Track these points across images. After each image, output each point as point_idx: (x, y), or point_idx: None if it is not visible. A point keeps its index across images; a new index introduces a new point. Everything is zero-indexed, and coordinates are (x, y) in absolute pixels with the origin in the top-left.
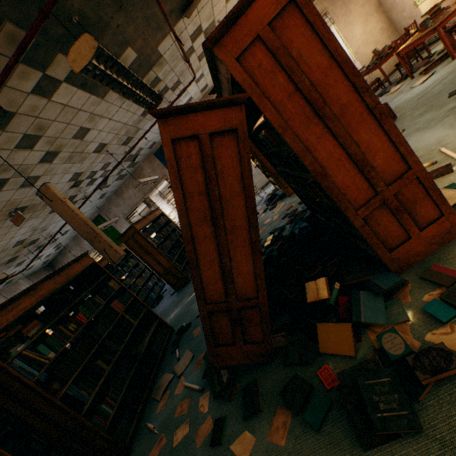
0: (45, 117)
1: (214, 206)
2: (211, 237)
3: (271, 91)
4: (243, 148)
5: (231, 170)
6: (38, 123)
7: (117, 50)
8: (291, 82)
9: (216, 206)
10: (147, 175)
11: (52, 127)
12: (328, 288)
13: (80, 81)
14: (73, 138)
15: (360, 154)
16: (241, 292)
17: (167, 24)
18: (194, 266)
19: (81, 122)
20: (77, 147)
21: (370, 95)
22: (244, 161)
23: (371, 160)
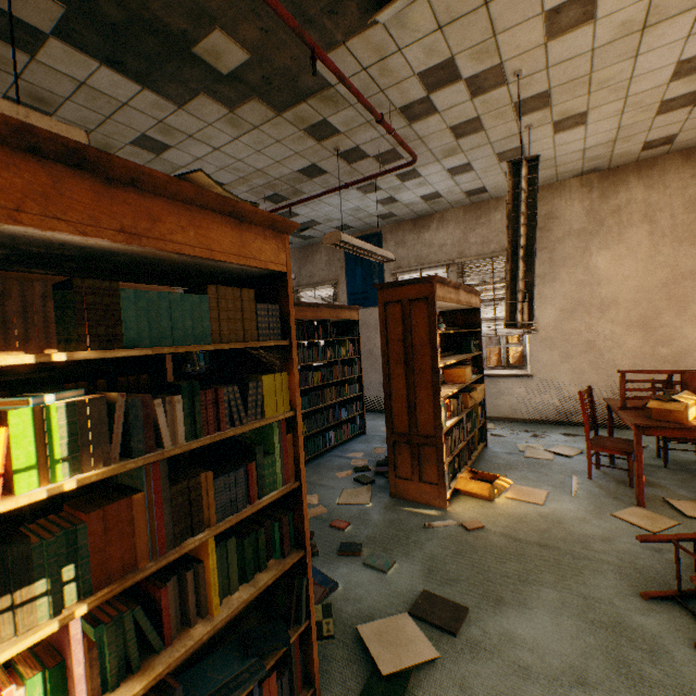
0: (42, 85)
1: None
2: None
3: None
4: None
5: None
6: (28, 89)
7: (186, 24)
8: None
9: None
10: (318, 263)
11: (69, 107)
12: None
13: (104, 52)
14: (134, 144)
15: None
16: None
17: (333, 19)
18: None
19: (141, 127)
20: (150, 161)
21: None
22: None
23: None
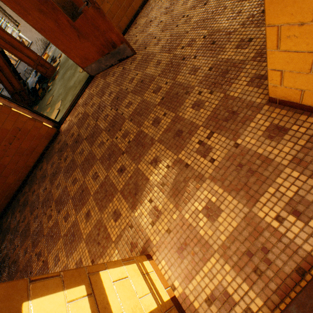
0: None
1: (0, 68)
2: (3, 76)
3: (1, 43)
4: (1, 55)
5: (0, 60)
6: None
7: None
8: (5, 42)
9: (1, 68)
10: None
11: None
12: (39, 85)
13: None
14: None
15: (28, 55)
16: (18, 88)
17: None
18: (2, 83)
19: None
20: None
21: (23, 44)
22: (2, 58)
23: (31, 56)
